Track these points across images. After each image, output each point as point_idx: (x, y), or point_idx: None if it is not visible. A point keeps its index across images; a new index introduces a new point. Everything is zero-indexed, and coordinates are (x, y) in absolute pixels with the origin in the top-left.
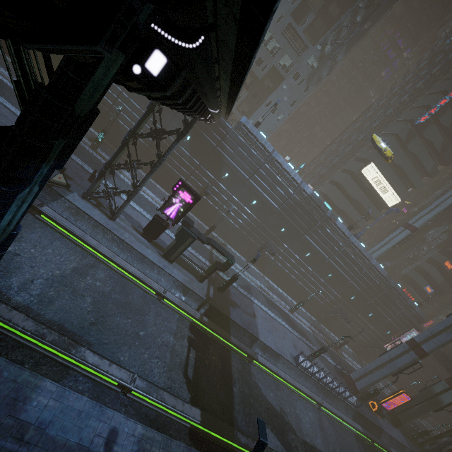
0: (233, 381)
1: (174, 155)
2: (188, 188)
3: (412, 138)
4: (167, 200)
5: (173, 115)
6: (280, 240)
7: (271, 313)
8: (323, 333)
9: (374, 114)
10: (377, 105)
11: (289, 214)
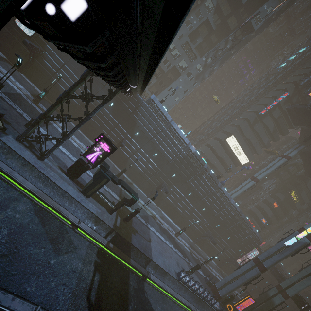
0: (129, 300)
1: (100, 114)
2: (108, 141)
3: (256, 123)
4: (90, 148)
5: (102, 86)
6: (172, 182)
7: (162, 238)
8: (197, 251)
9: (234, 105)
10: (236, 100)
11: (179, 165)
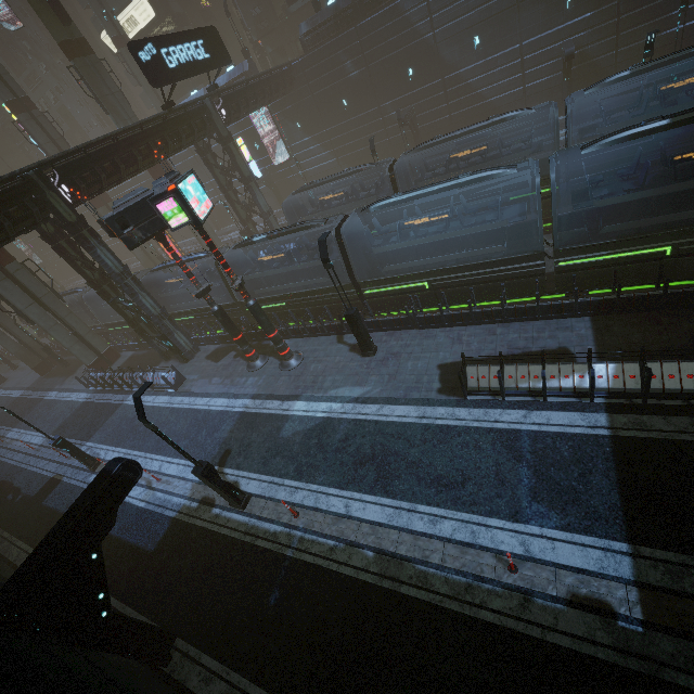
0: None
1: None
2: None
3: None
4: None
5: None
6: None
7: None
8: None
9: None
10: None
11: None
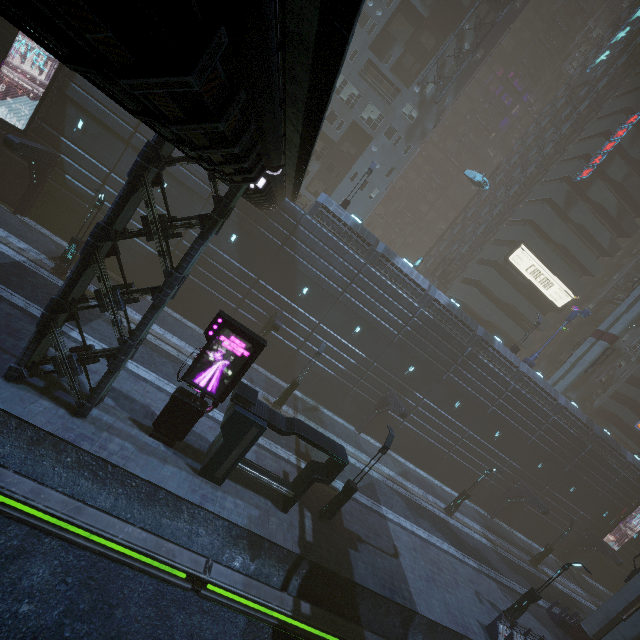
0: None
1: (211, 268)
2: (238, 329)
3: (573, 203)
4: (197, 357)
5: (203, 203)
6: (409, 387)
7: (421, 532)
8: (505, 538)
9: (506, 177)
10: (508, 165)
11: (418, 341)
